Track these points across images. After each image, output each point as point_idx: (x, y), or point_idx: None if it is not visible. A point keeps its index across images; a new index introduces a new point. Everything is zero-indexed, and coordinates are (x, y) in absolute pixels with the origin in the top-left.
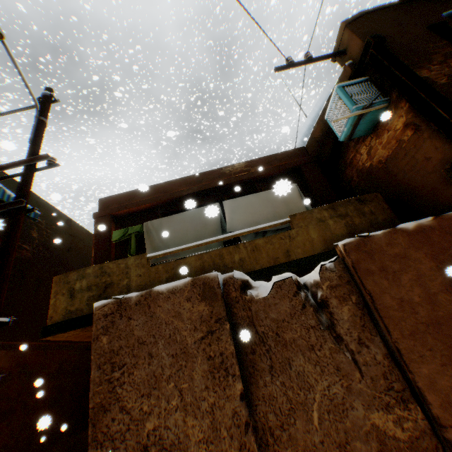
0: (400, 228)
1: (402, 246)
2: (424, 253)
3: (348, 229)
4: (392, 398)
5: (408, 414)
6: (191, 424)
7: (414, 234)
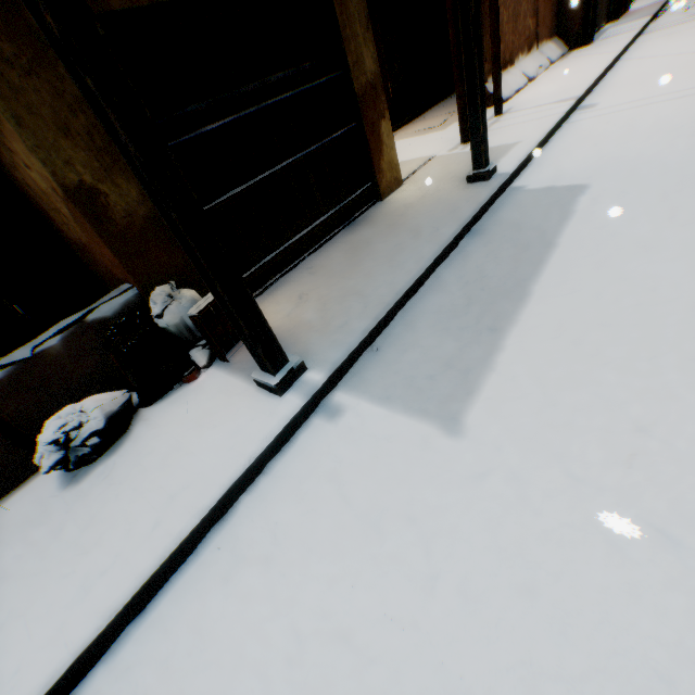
0: None
1: None
2: None
3: None
4: (533, 17)
5: (534, 24)
6: (504, 16)
7: None
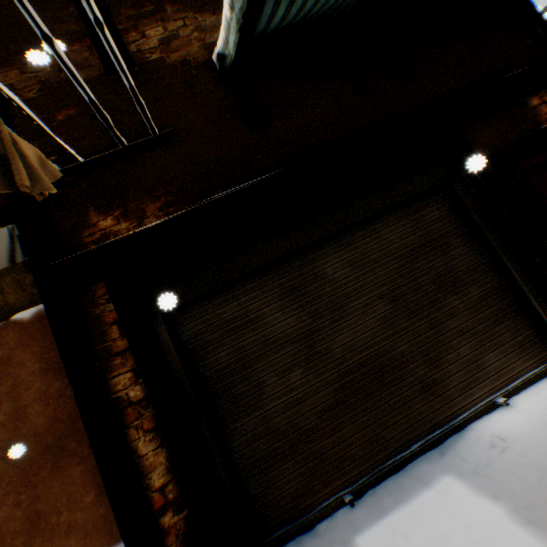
0: (16, 320)
1: (13, 345)
2: (35, 352)
3: (1, 312)
4: None
5: None
6: None
7: (31, 326)
